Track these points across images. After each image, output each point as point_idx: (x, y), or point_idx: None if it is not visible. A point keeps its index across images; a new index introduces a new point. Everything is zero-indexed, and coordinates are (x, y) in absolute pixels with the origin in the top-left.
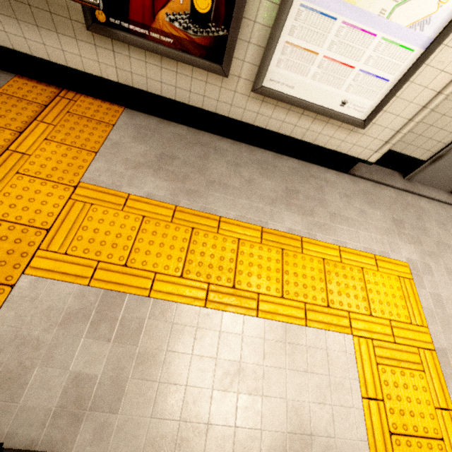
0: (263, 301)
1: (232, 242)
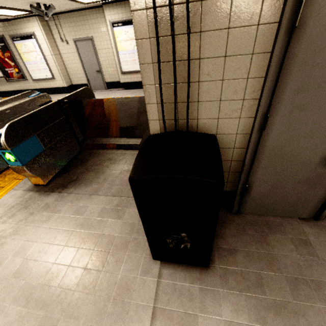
0: None
1: None
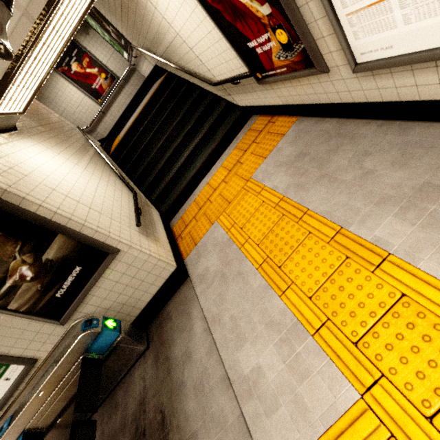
0: (292, 290)
1: (302, 234)
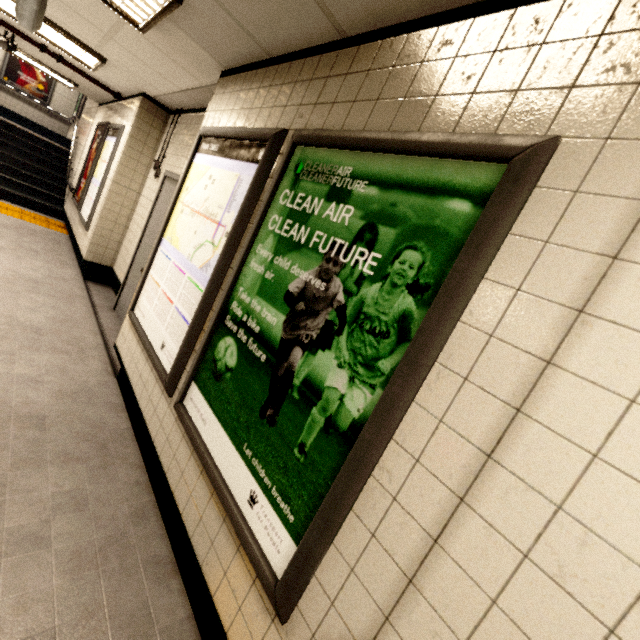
0: None
1: None
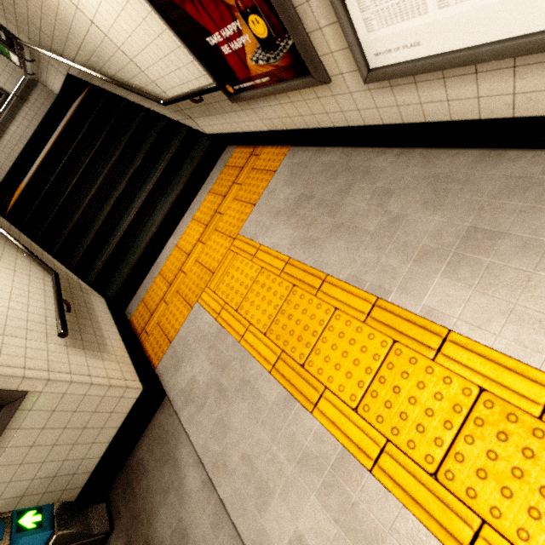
0: (327, 400)
1: (326, 311)
